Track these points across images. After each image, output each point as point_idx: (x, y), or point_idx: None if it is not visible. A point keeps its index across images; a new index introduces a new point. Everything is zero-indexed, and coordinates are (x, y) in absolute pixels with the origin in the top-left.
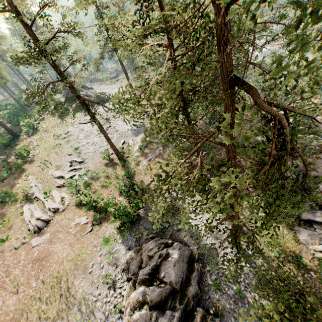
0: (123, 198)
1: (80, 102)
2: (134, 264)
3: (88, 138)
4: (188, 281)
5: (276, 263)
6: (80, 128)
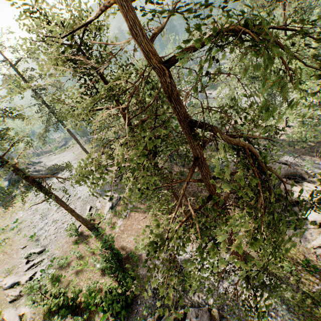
0: (107, 277)
1: (29, 183)
2: None
3: (46, 217)
4: None
5: (293, 280)
6: (33, 209)
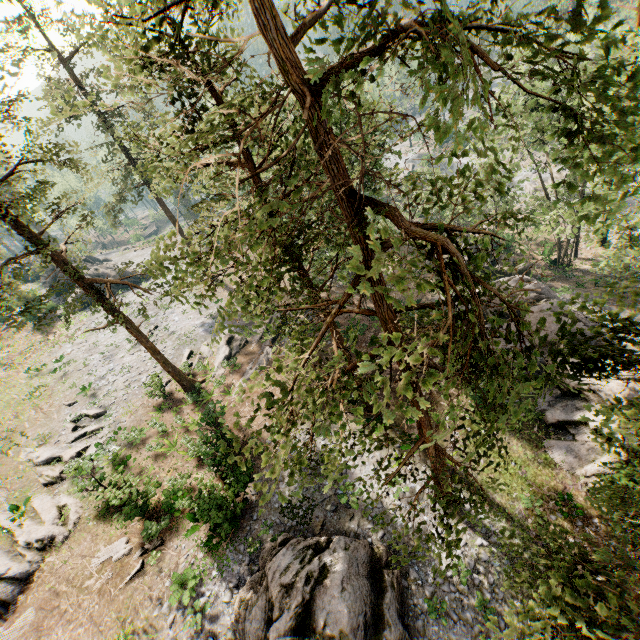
0: (207, 471)
1: (83, 289)
2: (255, 618)
3: (111, 359)
4: (380, 617)
5: (532, 523)
6: (90, 343)
